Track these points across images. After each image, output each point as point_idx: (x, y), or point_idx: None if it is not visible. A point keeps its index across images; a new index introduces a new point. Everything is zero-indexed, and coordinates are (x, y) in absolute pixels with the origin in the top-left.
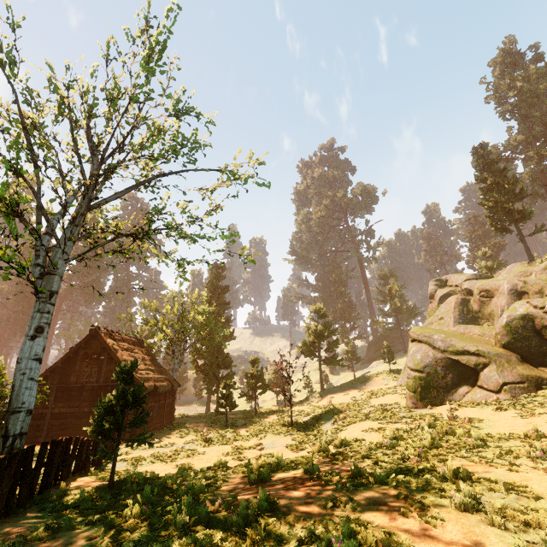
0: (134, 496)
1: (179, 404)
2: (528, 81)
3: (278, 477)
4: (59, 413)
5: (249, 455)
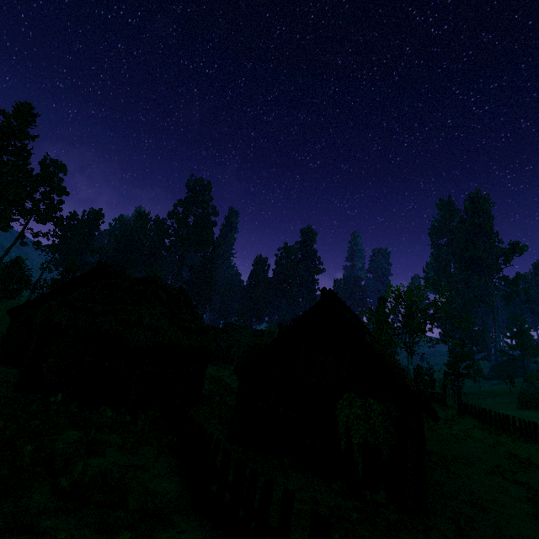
0: None
1: None
2: None
3: None
4: None
5: None
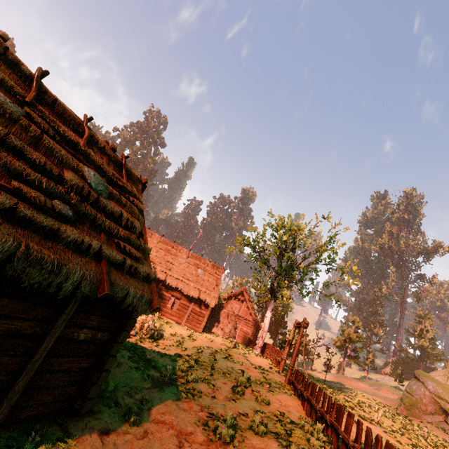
0: None
1: None
2: None
3: None
4: None
5: None
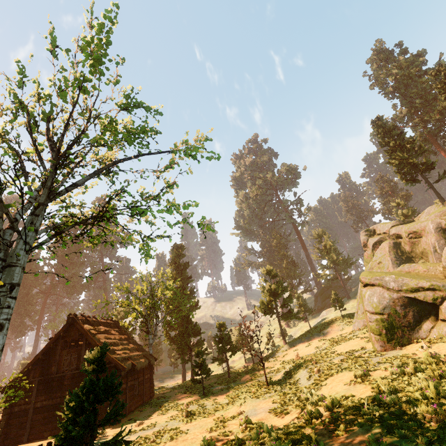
0: None
1: (157, 376)
2: (401, 69)
3: None
4: (41, 406)
5: (233, 428)
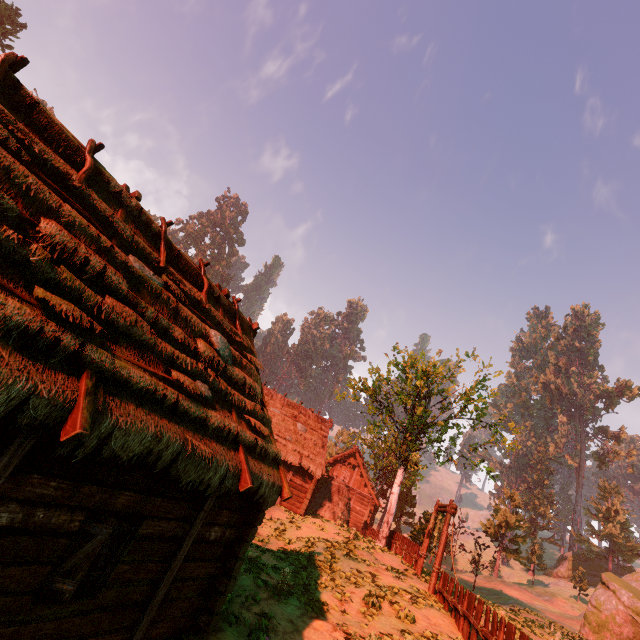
0: None
1: None
2: None
3: None
4: None
5: None
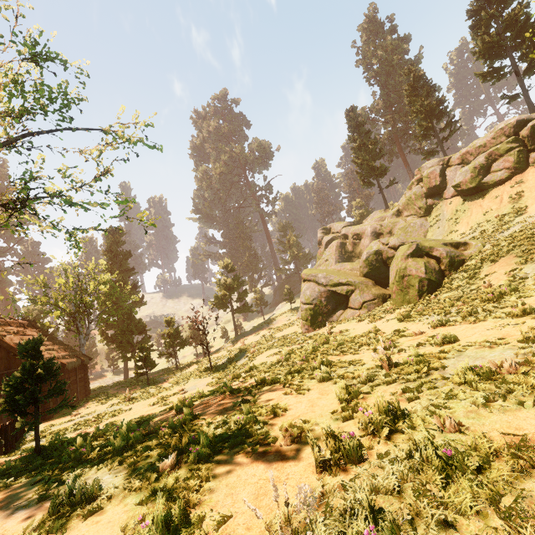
0: (68, 448)
1: (92, 379)
2: (386, 51)
3: (200, 402)
4: None
5: (174, 400)
